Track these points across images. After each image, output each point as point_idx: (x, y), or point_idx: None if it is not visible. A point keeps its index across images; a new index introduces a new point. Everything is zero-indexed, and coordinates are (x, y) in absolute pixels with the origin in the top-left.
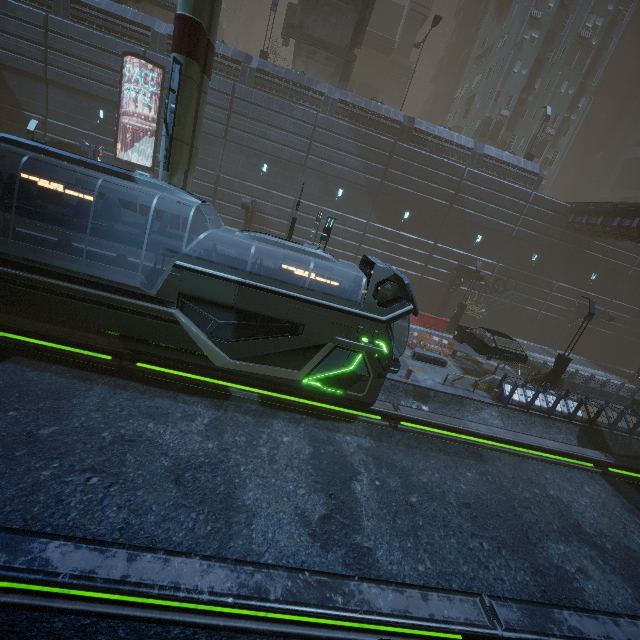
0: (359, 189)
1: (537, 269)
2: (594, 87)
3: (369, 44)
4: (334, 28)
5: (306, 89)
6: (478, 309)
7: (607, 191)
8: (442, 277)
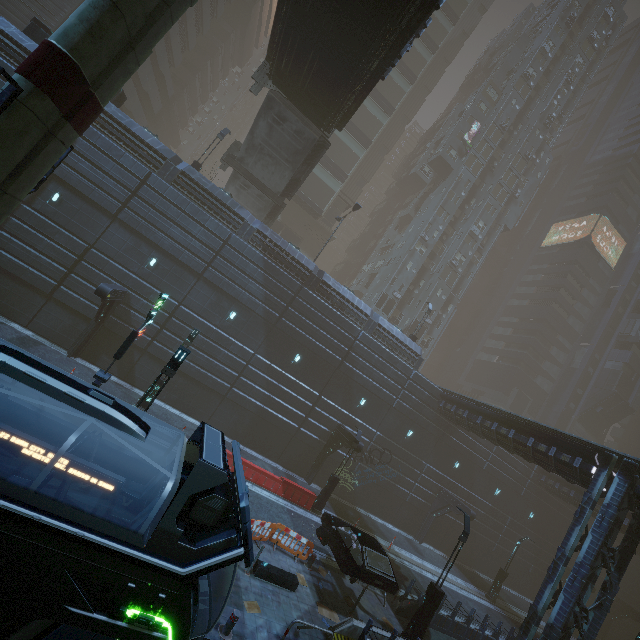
0: (255, 317)
1: (411, 445)
2: (458, 300)
3: (302, 204)
4: (271, 175)
5: (228, 208)
6: (351, 479)
7: (463, 380)
8: (321, 434)
